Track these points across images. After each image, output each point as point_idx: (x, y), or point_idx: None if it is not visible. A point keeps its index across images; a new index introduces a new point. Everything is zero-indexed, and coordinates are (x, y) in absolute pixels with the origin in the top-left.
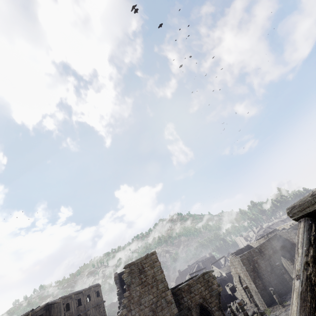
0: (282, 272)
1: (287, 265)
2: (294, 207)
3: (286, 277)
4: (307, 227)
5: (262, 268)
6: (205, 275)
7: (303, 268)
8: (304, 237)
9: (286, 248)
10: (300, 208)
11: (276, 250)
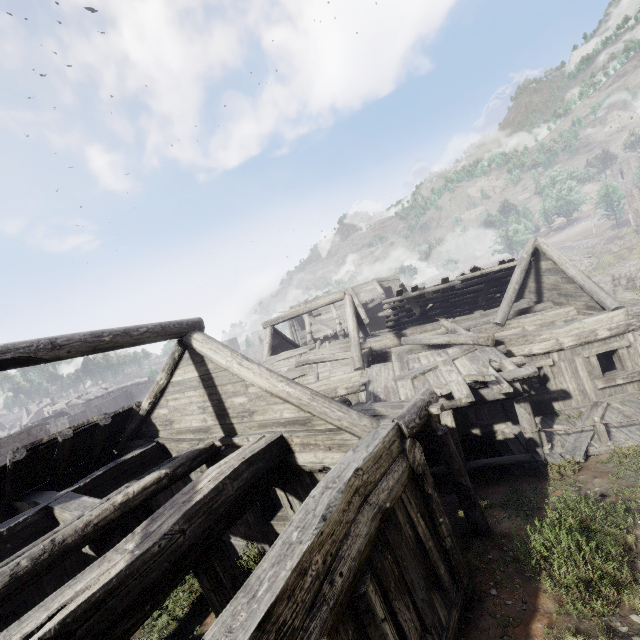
0: None
1: None
2: (268, 322)
3: None
4: (271, 330)
5: None
6: (33, 430)
7: (270, 341)
8: (270, 332)
9: None
10: (271, 322)
11: None
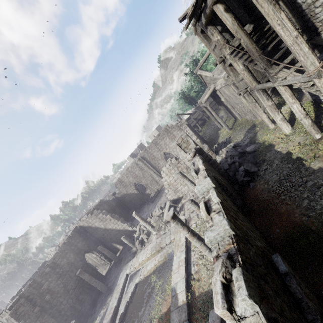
0: (86, 279)
1: (94, 260)
2: None
3: (91, 283)
4: None
5: (60, 293)
6: None
7: None
8: None
9: (89, 239)
10: None
11: (78, 248)
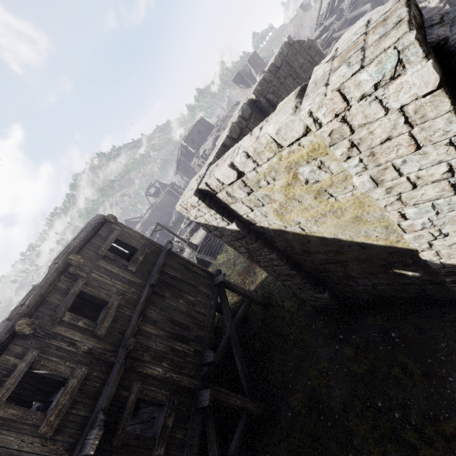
0: None
1: None
2: None
3: None
4: None
5: None
6: None
7: None
8: None
9: None
10: None
11: None
